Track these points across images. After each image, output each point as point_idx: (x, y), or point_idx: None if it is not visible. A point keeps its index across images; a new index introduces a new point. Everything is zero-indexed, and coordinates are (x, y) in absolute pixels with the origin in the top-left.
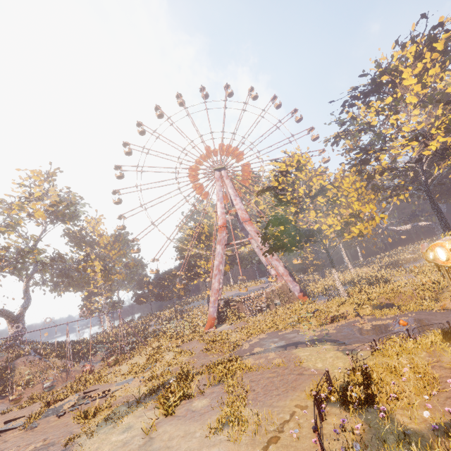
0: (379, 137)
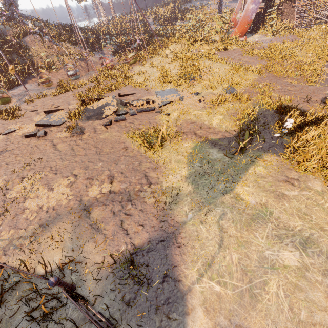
0: None
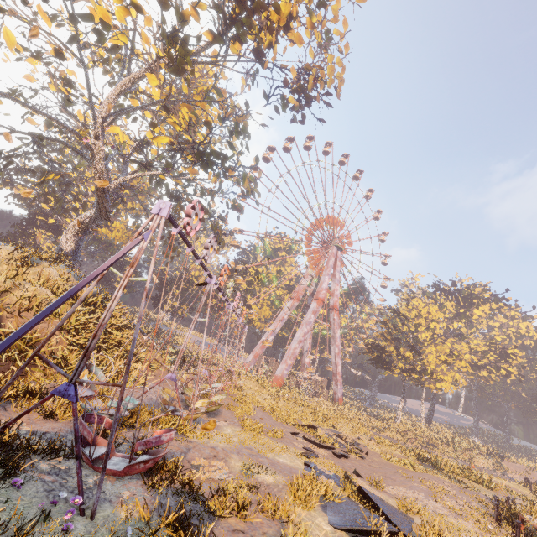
0: None
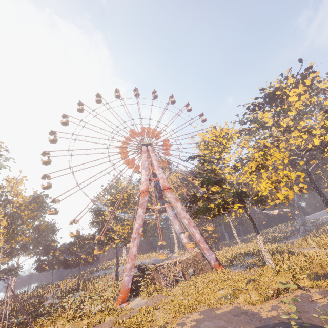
0: (270, 135)
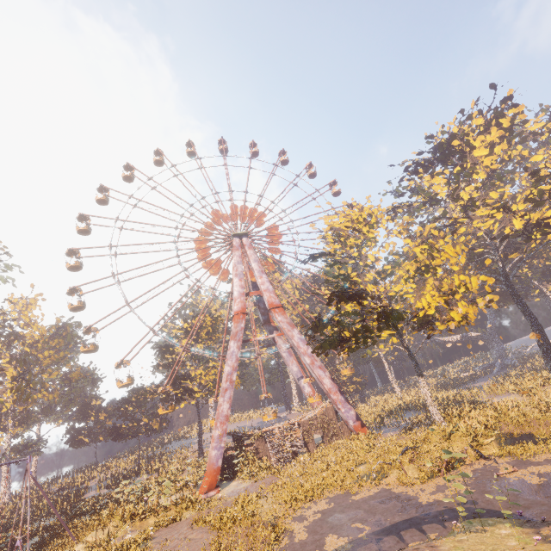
0: (444, 214)
